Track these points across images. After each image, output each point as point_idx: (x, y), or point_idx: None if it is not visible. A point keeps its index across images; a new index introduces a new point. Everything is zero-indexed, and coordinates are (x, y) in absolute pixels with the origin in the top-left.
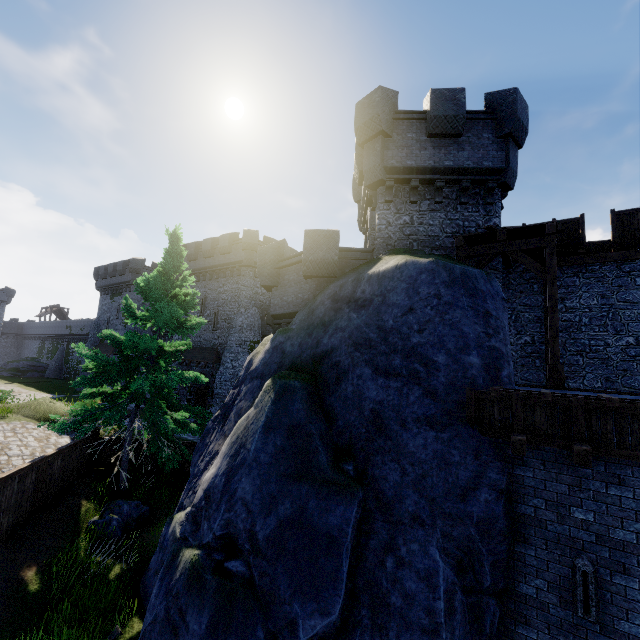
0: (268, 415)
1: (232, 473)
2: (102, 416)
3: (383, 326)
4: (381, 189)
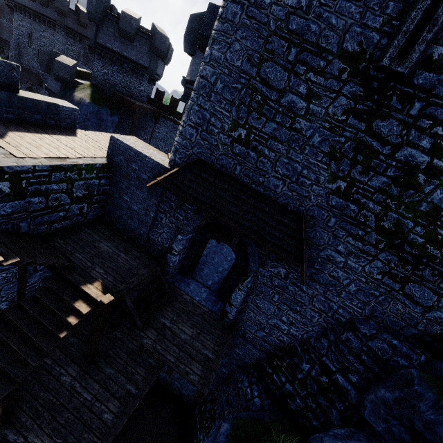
0: None
1: None
2: None
3: None
4: (97, 51)
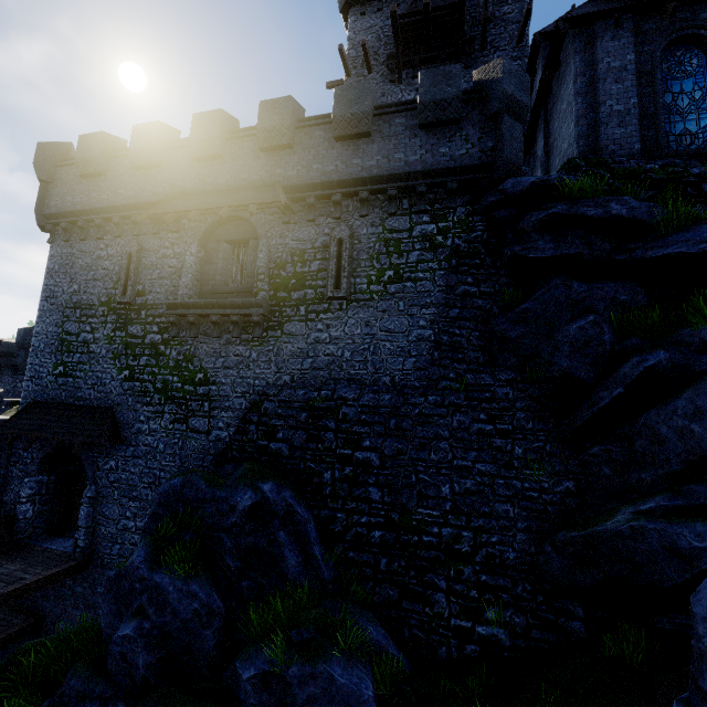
0: None
1: None
2: None
3: None
4: None
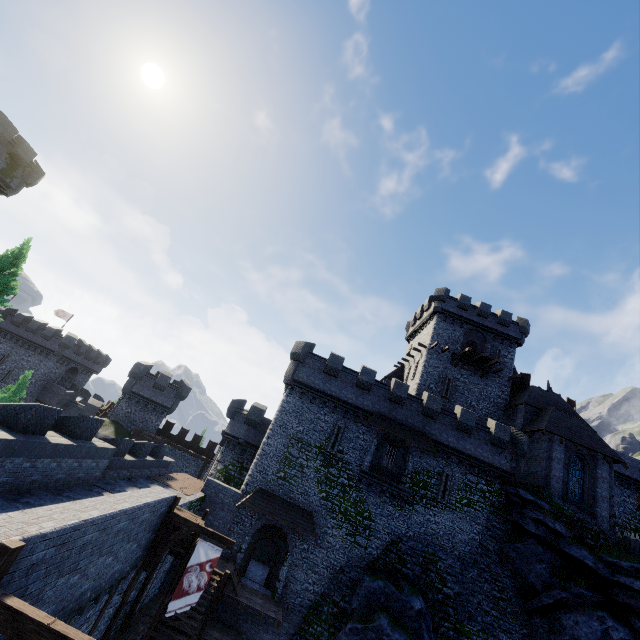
0: None
1: None
2: None
3: None
4: (128, 395)
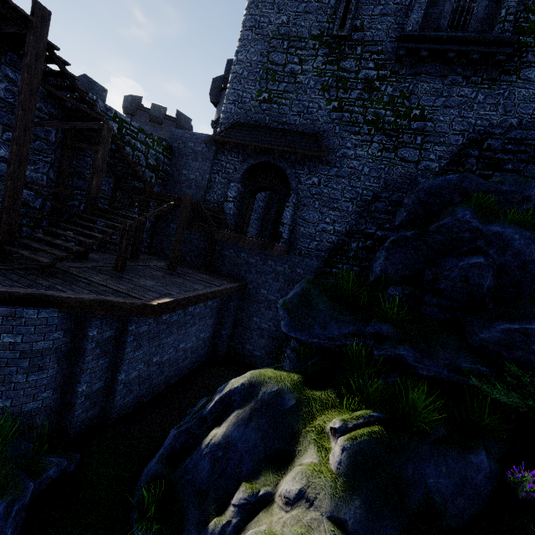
0: None
1: None
2: None
3: None
4: None
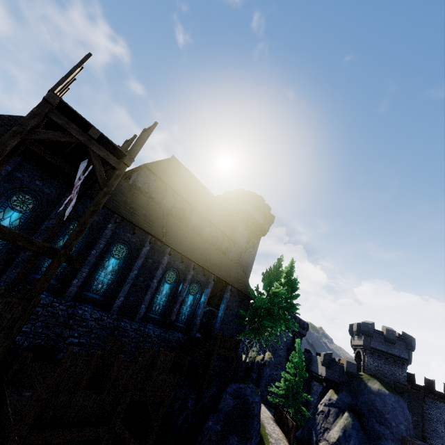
0: (352, 424)
1: (346, 437)
2: (294, 404)
3: (377, 407)
4: (368, 351)
